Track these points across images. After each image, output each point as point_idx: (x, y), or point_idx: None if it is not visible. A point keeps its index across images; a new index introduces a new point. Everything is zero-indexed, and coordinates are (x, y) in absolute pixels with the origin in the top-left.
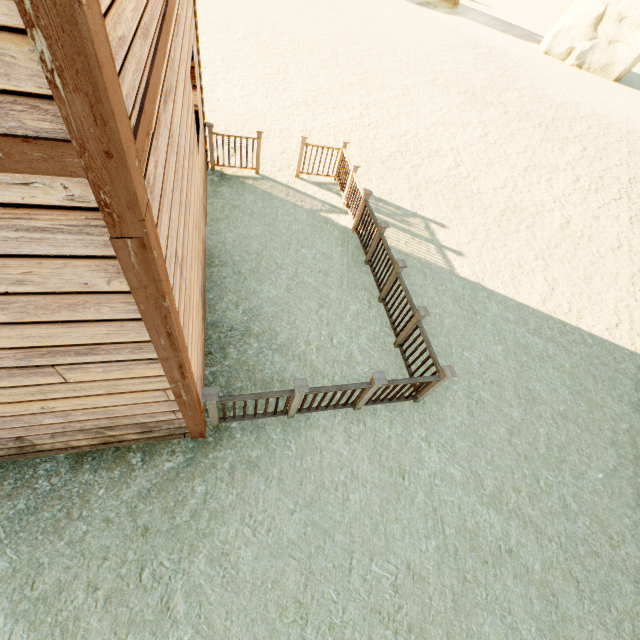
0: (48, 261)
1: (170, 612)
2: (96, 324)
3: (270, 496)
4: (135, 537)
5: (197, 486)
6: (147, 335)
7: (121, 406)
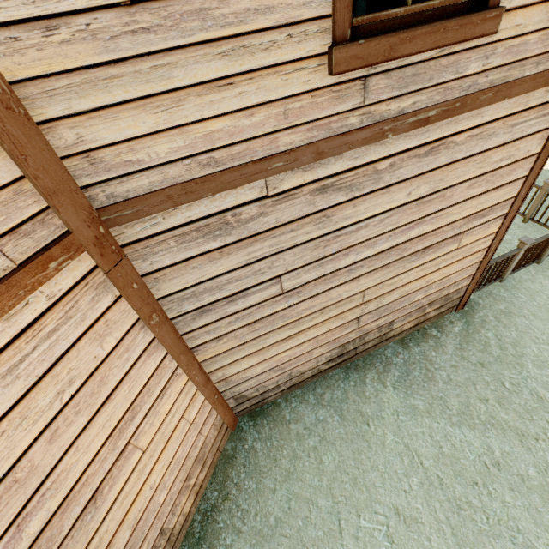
0: (529, 138)
1: (544, 399)
2: (507, 186)
3: (537, 325)
4: (479, 369)
5: (486, 334)
6: (517, 191)
7: (455, 273)
